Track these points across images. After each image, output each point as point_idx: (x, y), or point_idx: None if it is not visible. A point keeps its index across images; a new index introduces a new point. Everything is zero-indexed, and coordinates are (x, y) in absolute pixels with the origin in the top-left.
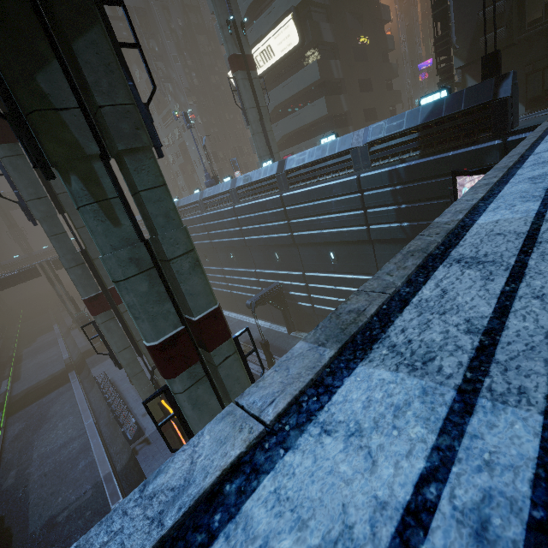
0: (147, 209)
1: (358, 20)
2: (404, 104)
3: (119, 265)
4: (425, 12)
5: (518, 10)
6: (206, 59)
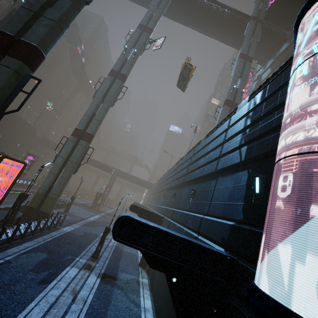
0: (58, 1)
1: None
2: None
3: (26, 2)
4: None
5: None
6: None
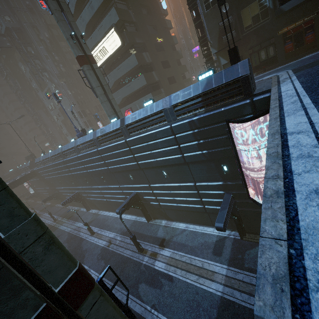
0: None
1: (154, 29)
2: (189, 71)
3: None
4: (190, 22)
5: (239, 21)
6: (68, 55)
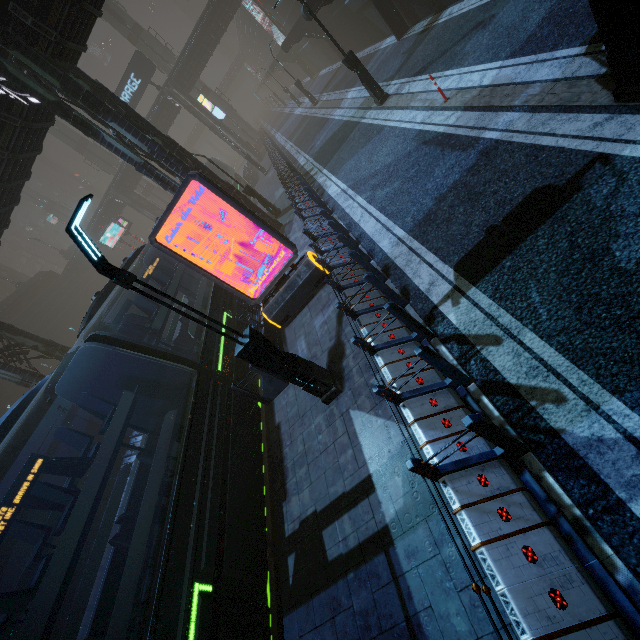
0: None
1: None
2: None
3: None
4: None
5: None
6: None
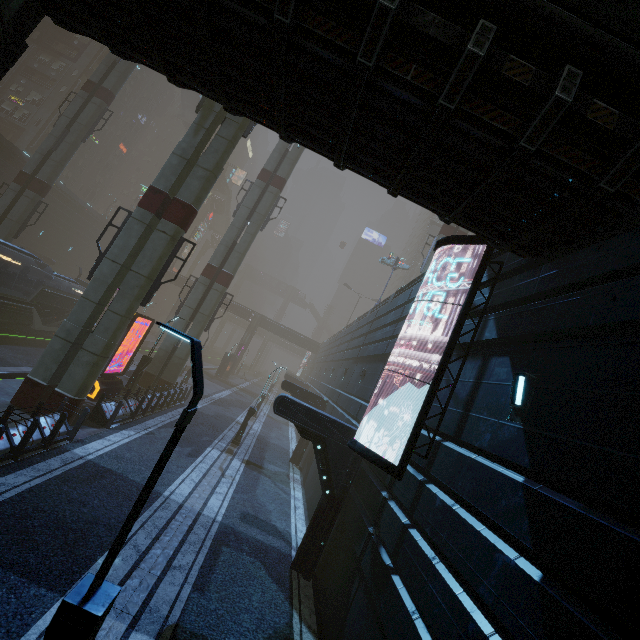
0: (212, 142)
1: None
2: None
3: (178, 147)
4: None
5: None
6: None
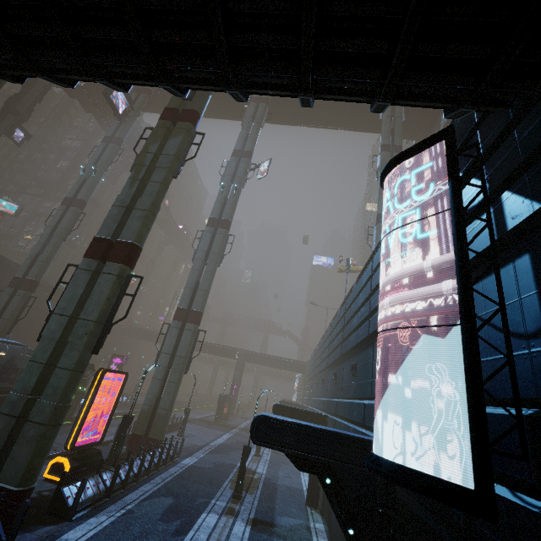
0: (146, 188)
1: None
2: None
3: (117, 199)
4: None
5: None
6: None
